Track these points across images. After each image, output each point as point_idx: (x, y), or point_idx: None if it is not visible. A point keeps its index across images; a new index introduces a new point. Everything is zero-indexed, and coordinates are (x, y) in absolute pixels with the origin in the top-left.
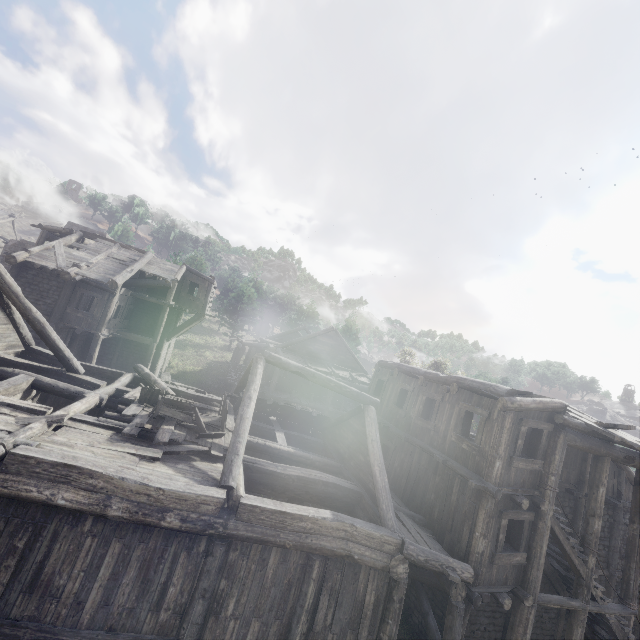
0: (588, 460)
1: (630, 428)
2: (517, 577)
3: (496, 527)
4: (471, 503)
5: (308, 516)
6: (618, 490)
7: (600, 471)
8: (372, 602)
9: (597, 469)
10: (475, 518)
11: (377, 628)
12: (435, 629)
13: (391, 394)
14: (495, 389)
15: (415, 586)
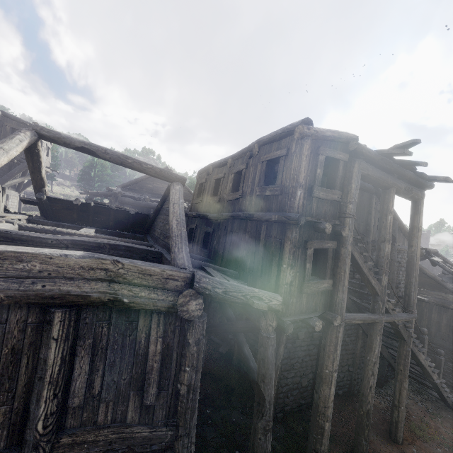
0: (372, 213)
1: (417, 141)
2: (325, 303)
3: (303, 258)
4: (277, 240)
5: (32, 253)
6: (393, 236)
7: (388, 201)
8: (159, 352)
9: (385, 201)
10: (282, 253)
11: (172, 380)
12: (254, 369)
13: (209, 190)
14: (291, 124)
15: (236, 338)
